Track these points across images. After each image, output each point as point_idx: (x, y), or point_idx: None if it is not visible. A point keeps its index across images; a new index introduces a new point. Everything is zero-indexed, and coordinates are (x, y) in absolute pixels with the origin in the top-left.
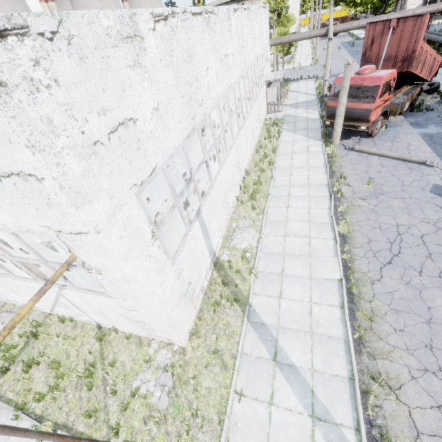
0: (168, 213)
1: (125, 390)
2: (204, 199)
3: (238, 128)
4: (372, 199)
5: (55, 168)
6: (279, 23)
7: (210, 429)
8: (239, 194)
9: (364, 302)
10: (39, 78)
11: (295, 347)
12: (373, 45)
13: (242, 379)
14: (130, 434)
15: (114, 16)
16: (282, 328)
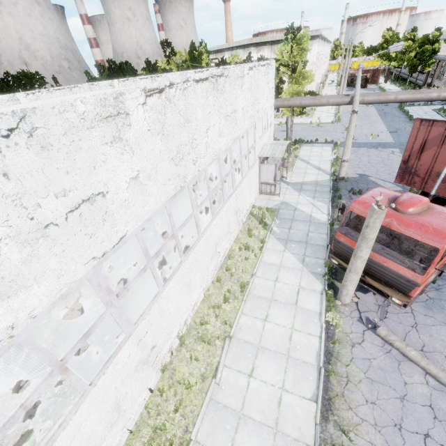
0: None
1: None
2: None
3: (158, 286)
4: None
5: None
6: (293, 78)
7: None
8: (144, 406)
9: None
10: None
11: None
12: (424, 152)
13: None
14: None
15: None
16: None
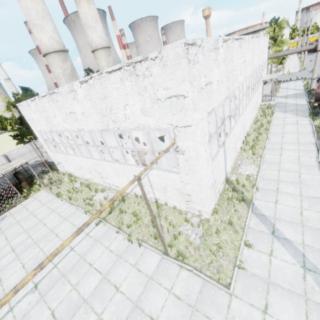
0: (213, 134)
1: (173, 232)
2: (227, 137)
3: (245, 105)
4: None
5: (192, 93)
6: (275, 45)
7: (228, 259)
8: (242, 146)
9: None
10: (195, 60)
11: (289, 230)
12: None
13: (248, 239)
14: (178, 251)
15: (213, 40)
16: (278, 219)
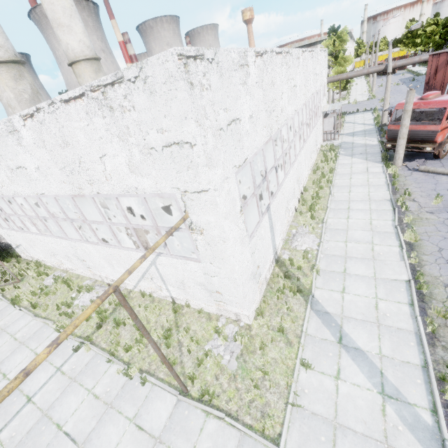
0: (250, 197)
1: (198, 352)
2: (273, 198)
3: (299, 148)
4: (442, 213)
5: (203, 138)
6: (336, 63)
7: (277, 391)
8: (297, 206)
9: (436, 302)
10: (204, 83)
11: (361, 334)
12: (437, 74)
13: (307, 355)
14: (203, 385)
15: (237, 51)
16: (347, 317)
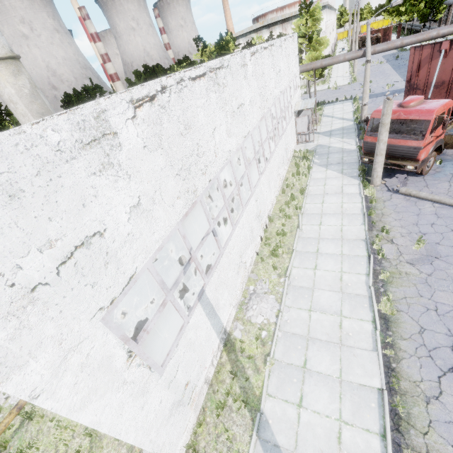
0: (154, 315)
1: None
2: (210, 274)
3: (258, 175)
4: (424, 264)
5: None
6: (310, 47)
7: None
8: (260, 246)
9: (415, 432)
10: None
11: None
12: (420, 70)
13: None
14: None
15: (70, 125)
16: None
